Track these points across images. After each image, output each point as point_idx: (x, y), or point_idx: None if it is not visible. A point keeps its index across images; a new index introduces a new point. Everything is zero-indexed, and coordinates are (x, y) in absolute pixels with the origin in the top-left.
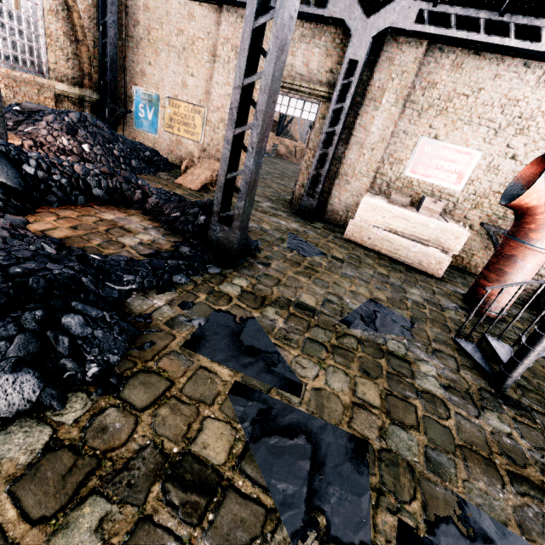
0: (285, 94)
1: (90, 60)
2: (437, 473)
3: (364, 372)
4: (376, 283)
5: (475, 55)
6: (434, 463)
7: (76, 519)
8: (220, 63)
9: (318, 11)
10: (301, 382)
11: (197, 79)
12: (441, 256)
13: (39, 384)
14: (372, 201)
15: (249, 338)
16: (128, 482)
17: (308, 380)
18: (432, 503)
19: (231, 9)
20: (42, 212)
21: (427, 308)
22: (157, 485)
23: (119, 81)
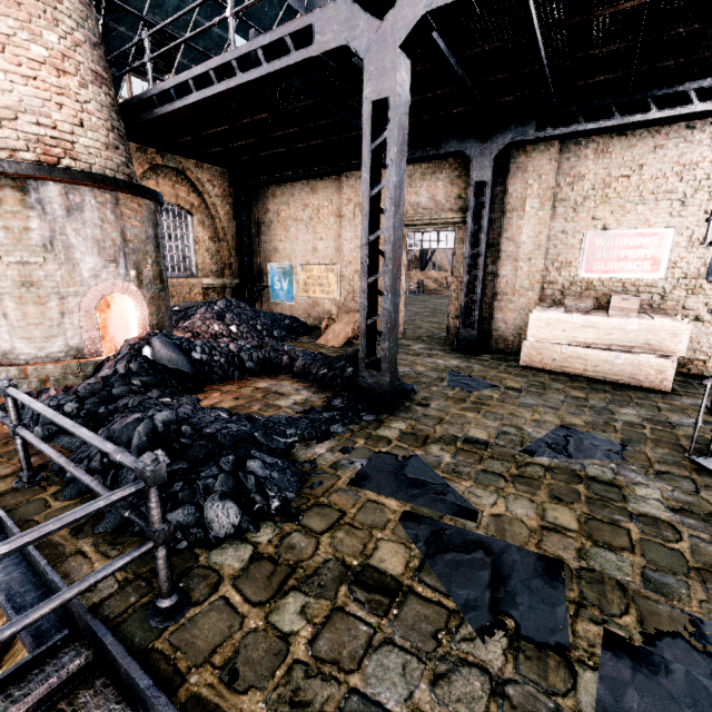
0: (416, 230)
1: (230, 252)
2: (659, 592)
3: (554, 498)
4: (569, 408)
5: (620, 137)
6: (656, 583)
7: (284, 605)
8: (346, 221)
9: (432, 152)
10: (477, 510)
11: (327, 241)
12: (660, 363)
13: (239, 511)
14: (543, 315)
15: (413, 472)
16: (319, 583)
17: (485, 507)
18: (651, 619)
19: (349, 175)
20: (208, 390)
21: (646, 428)
22: (344, 587)
23: (255, 262)
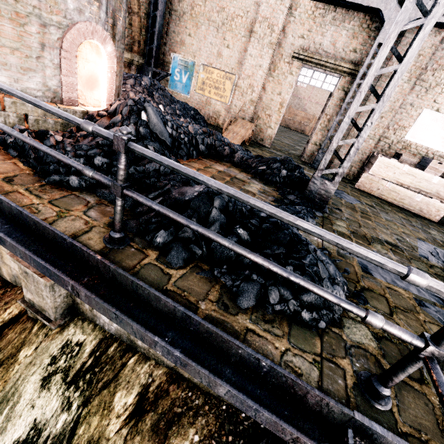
0: (310, 67)
1: (140, 30)
2: None
3: None
4: (409, 226)
5: None
6: None
7: None
8: (256, 38)
9: (357, 0)
10: None
11: (232, 51)
12: (441, 206)
13: (344, 296)
14: (386, 160)
15: None
16: None
17: None
18: None
19: None
20: (183, 164)
21: None
22: None
23: (160, 48)
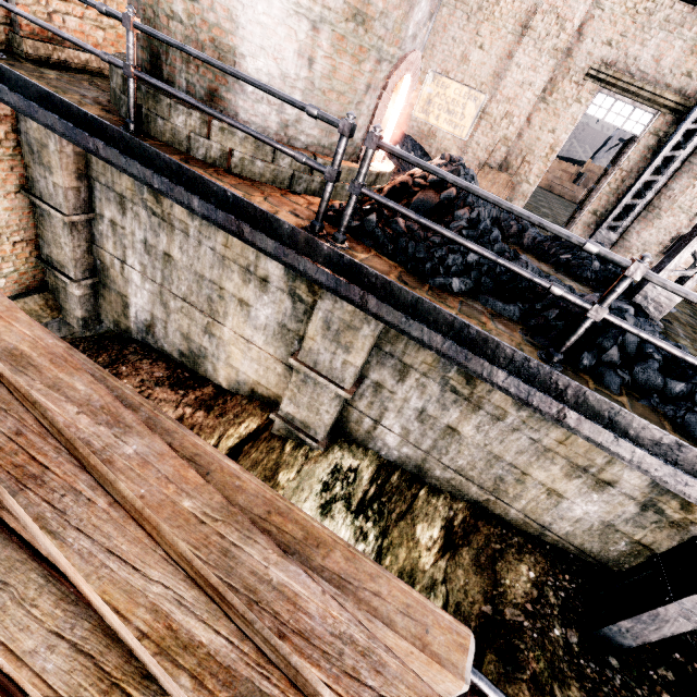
0: (611, 94)
1: None
2: None
3: None
4: None
5: None
6: None
7: None
8: (532, 38)
9: None
10: None
11: (487, 54)
12: None
13: None
14: None
15: None
16: None
17: None
18: None
19: None
20: None
21: None
22: None
23: None
